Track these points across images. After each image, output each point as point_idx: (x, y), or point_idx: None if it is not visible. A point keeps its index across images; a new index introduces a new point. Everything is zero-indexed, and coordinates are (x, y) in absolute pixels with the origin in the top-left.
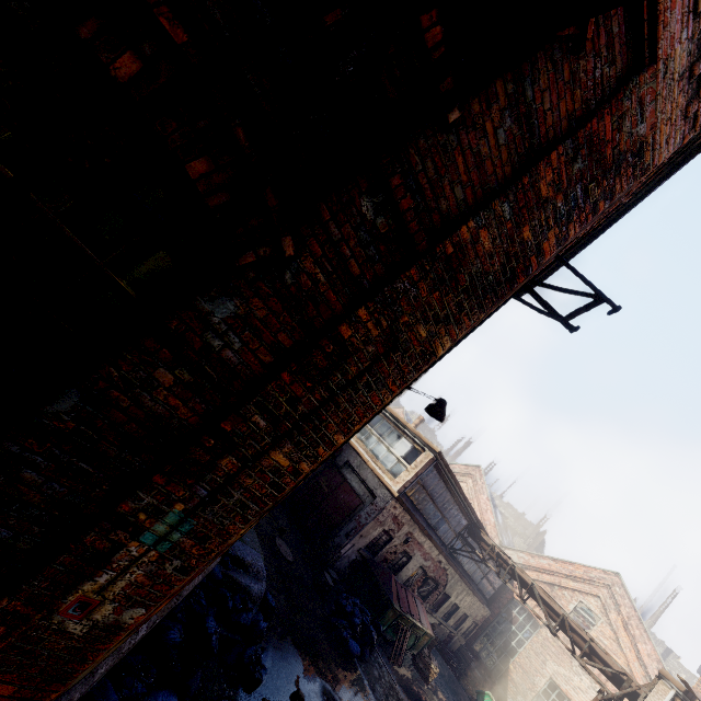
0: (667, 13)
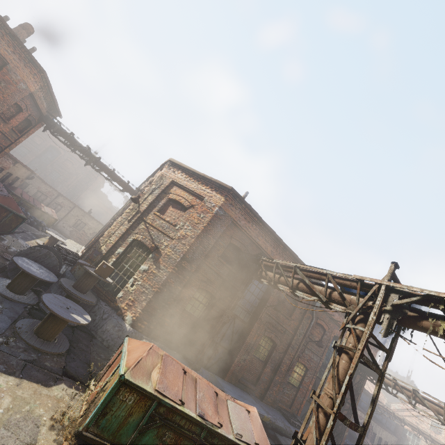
0: None
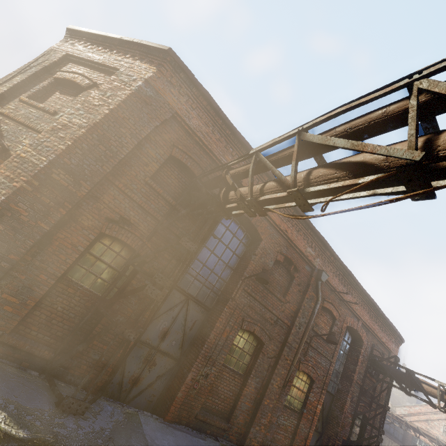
0: (390, 347)
